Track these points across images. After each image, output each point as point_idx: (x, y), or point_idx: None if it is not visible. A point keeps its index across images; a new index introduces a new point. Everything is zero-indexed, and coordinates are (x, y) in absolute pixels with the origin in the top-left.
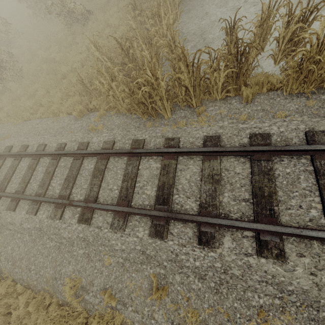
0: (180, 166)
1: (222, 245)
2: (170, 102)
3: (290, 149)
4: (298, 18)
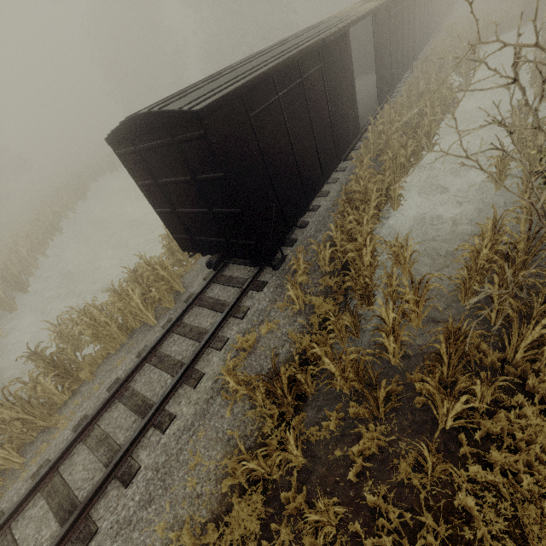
0: (67, 472)
1: (142, 461)
2: (11, 447)
3: (131, 371)
4: (80, 319)
